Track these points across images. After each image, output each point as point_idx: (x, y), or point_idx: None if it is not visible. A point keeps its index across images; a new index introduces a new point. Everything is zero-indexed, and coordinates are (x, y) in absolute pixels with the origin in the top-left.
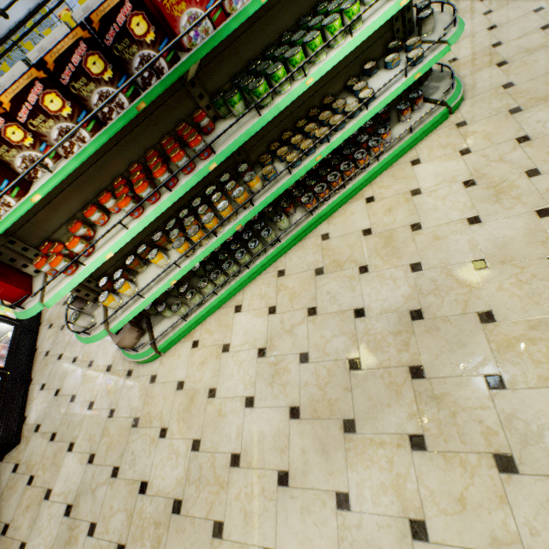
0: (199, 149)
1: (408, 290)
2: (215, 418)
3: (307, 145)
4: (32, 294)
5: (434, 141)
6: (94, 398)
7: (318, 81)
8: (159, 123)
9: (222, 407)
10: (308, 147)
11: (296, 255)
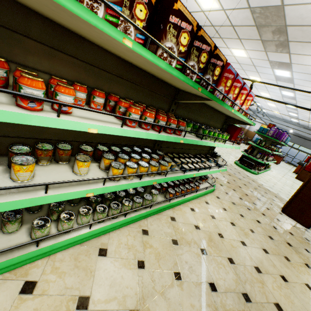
0: (181, 128)
1: (234, 276)
2: None
3: (191, 166)
4: None
5: (211, 198)
6: None
7: (191, 146)
8: (153, 99)
9: None
10: (194, 167)
11: (155, 222)
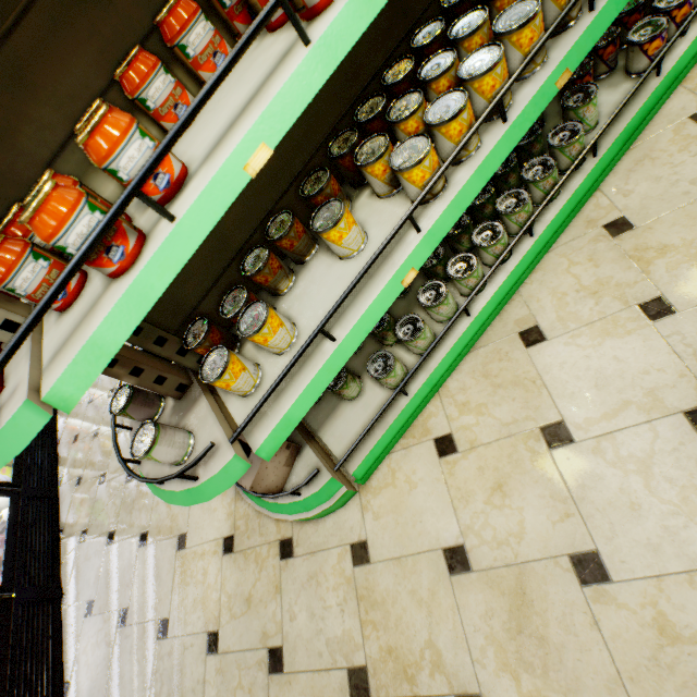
0: None
1: None
2: (659, 650)
3: None
4: (1, 389)
5: None
6: (215, 623)
7: None
8: None
9: (663, 609)
10: None
11: (637, 178)
